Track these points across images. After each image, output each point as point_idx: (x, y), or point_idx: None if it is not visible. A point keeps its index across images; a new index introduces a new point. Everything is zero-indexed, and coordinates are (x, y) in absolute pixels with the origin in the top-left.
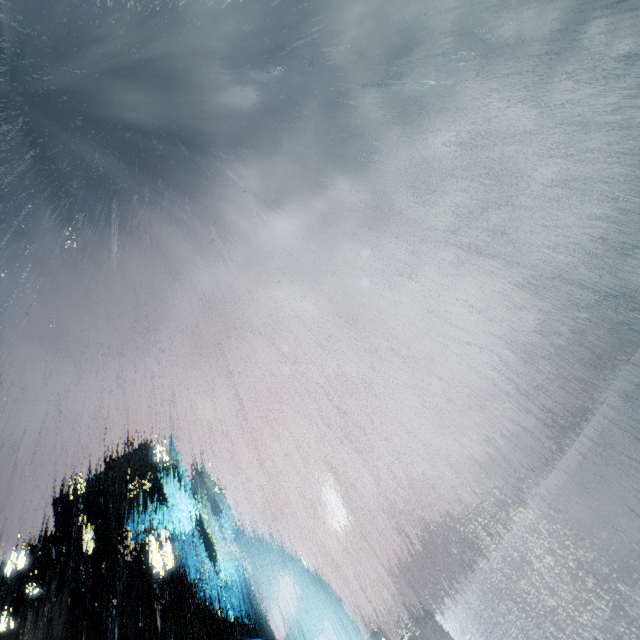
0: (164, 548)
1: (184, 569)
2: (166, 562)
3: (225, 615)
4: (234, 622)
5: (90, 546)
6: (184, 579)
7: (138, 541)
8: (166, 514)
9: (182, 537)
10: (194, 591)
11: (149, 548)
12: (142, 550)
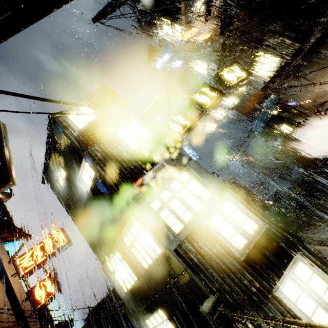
0: None
1: None
2: None
3: None
4: None
5: None
6: None
7: None
8: None
9: None
10: None
11: None
12: None
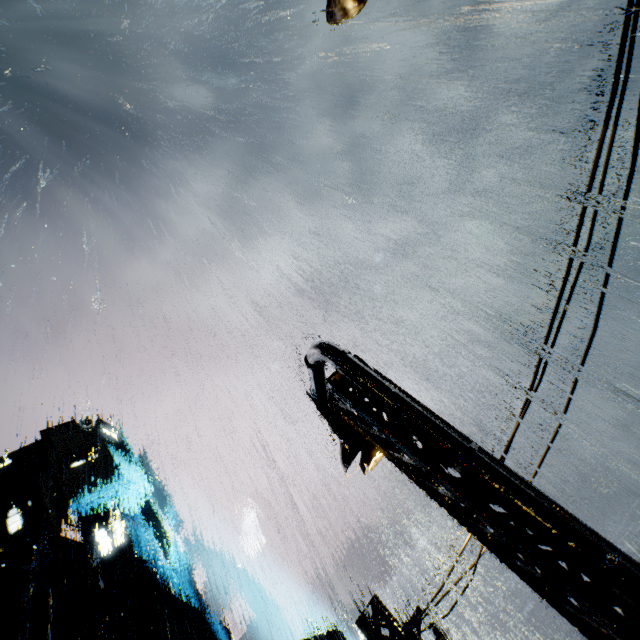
0: (112, 522)
1: (135, 544)
2: (115, 537)
3: (177, 594)
4: (185, 603)
5: (17, 522)
6: (136, 554)
7: (82, 514)
8: (118, 485)
9: (131, 513)
10: (147, 566)
11: (94, 522)
12: (86, 524)
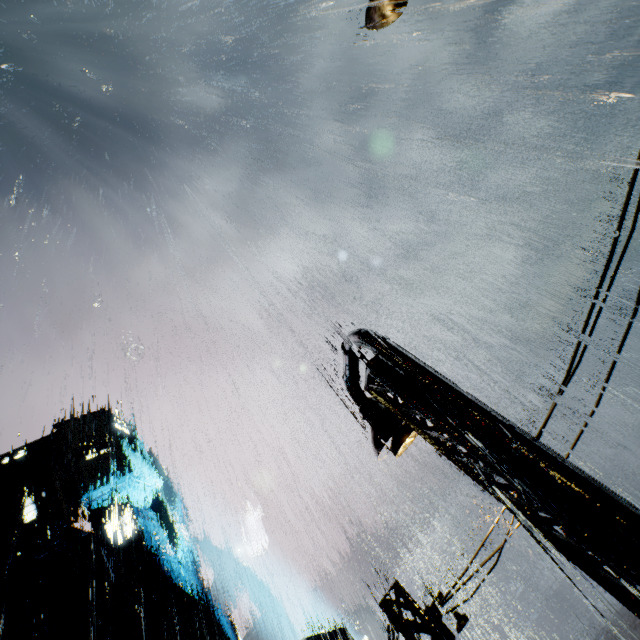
0: (123, 515)
1: (145, 538)
2: (125, 529)
3: (185, 588)
4: (193, 597)
5: (31, 512)
6: (145, 547)
7: (94, 506)
8: (129, 479)
9: (141, 507)
10: (157, 559)
11: (106, 515)
12: (97, 516)
